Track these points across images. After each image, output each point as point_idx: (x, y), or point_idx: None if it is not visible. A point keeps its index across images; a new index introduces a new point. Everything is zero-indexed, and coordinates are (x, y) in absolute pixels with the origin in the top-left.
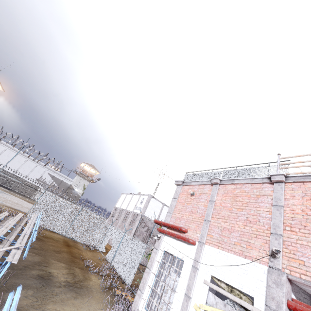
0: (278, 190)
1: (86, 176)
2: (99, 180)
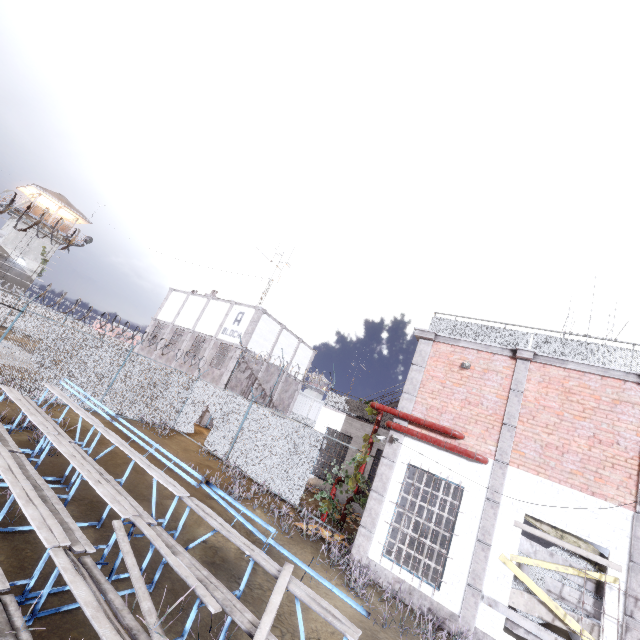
0: None
1: (47, 226)
2: (89, 241)
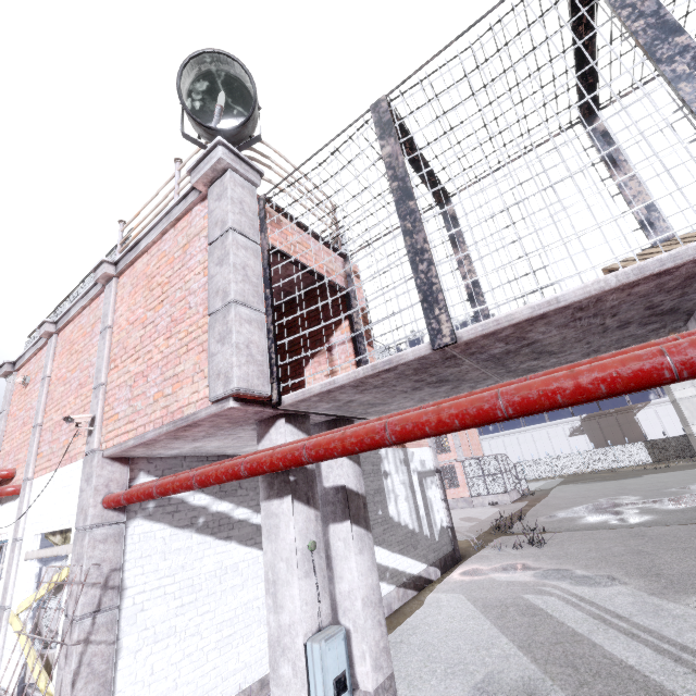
0: (107, 297)
1: None
2: None
